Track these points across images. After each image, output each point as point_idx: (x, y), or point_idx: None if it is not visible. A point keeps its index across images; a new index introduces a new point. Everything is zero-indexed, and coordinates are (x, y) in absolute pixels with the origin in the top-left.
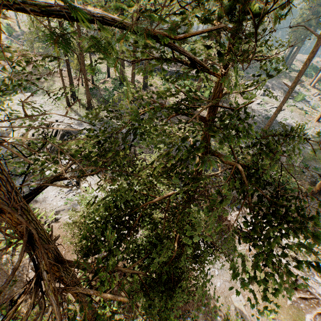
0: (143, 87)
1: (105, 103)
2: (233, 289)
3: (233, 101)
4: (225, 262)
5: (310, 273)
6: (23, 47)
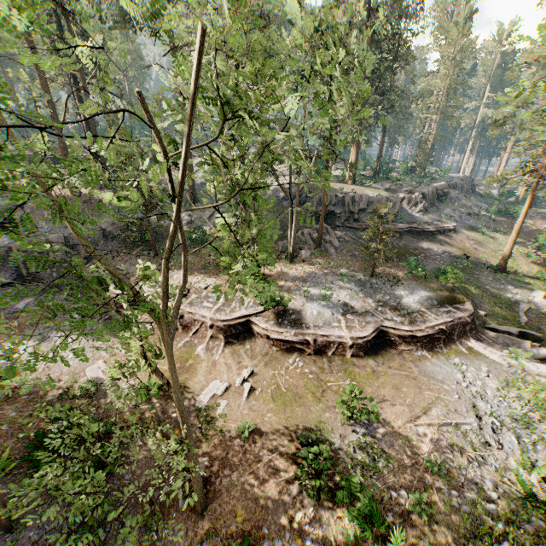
0: None
1: None
2: (94, 362)
3: None
4: (94, 342)
5: (199, 303)
6: None
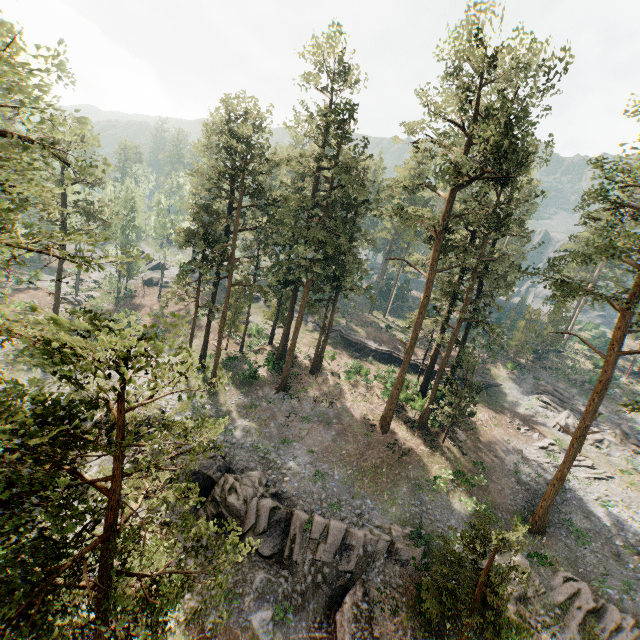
0: (311, 369)
1: (239, 383)
2: None
3: (483, 428)
4: None
5: None
6: (189, 287)
